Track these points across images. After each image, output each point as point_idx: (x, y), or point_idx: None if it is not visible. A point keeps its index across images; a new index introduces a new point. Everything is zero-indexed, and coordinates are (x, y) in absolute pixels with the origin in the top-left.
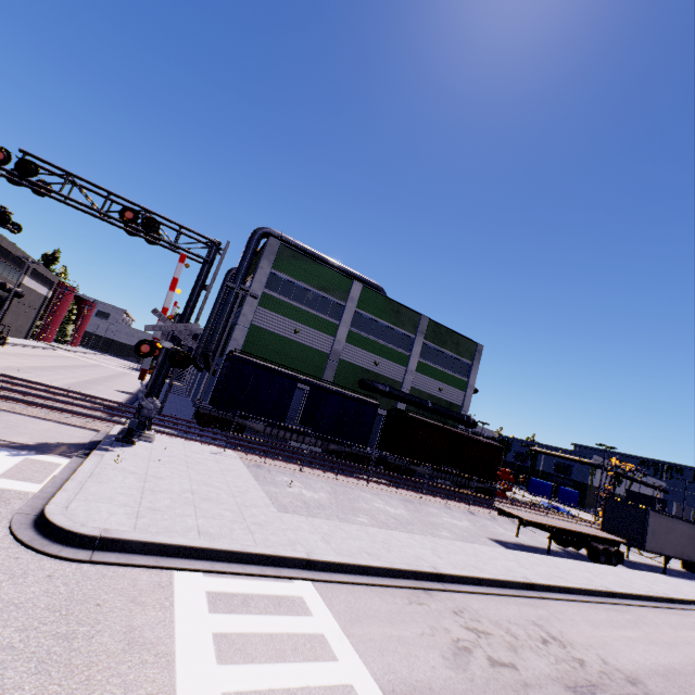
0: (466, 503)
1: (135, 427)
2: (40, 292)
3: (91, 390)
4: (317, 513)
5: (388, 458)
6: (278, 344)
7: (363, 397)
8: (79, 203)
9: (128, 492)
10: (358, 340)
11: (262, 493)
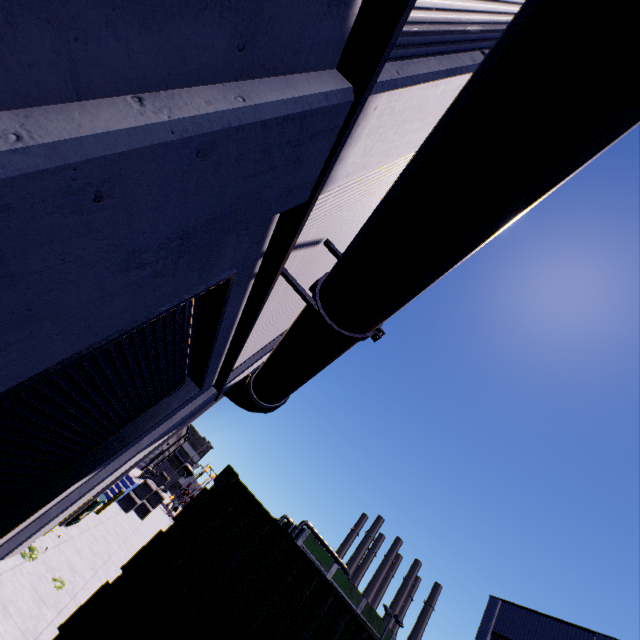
0: None
1: None
2: None
3: None
4: None
5: None
6: None
7: None
8: None
9: None
10: None
11: None
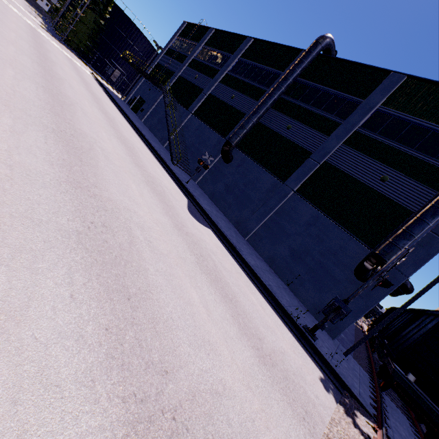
0: None
1: None
2: None
3: (224, 274)
4: None
5: None
6: None
7: None
8: None
9: None
10: None
11: None
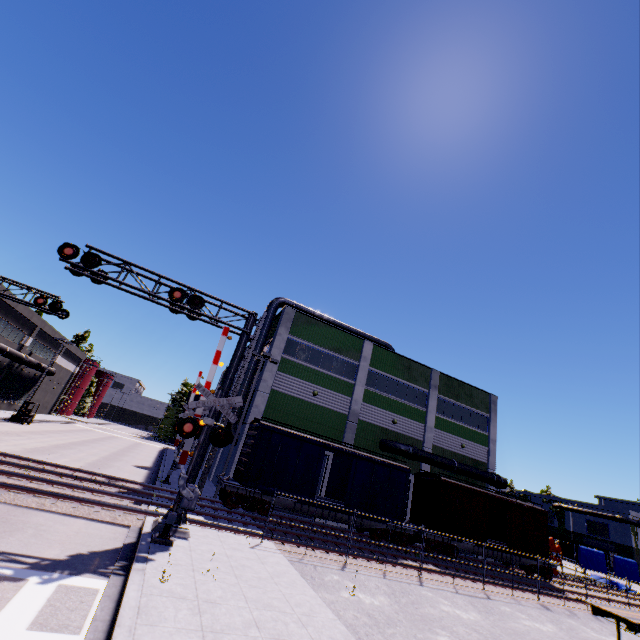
0: (531, 591)
1: (173, 522)
2: (69, 369)
3: (112, 468)
4: (392, 634)
5: (427, 534)
6: (297, 408)
7: (392, 462)
8: (133, 287)
9: (187, 639)
10: (374, 398)
11: (329, 612)
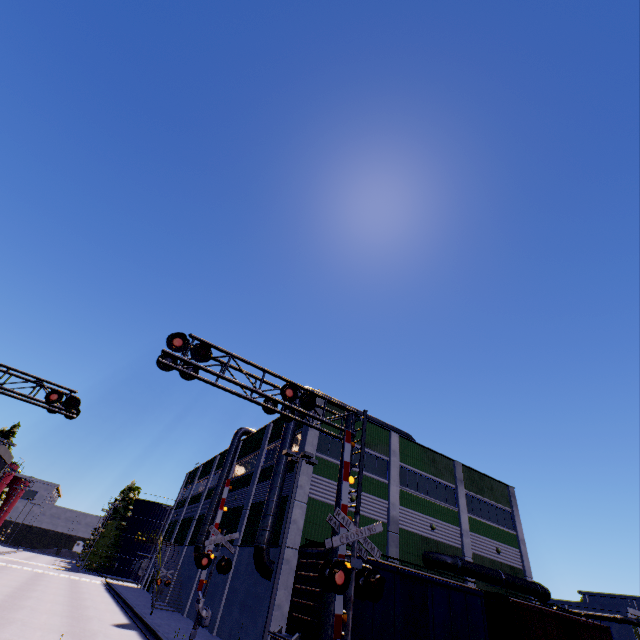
0: None
1: None
2: None
3: (99, 636)
4: None
5: None
6: None
7: (464, 584)
8: (240, 384)
9: None
10: (409, 499)
11: None
